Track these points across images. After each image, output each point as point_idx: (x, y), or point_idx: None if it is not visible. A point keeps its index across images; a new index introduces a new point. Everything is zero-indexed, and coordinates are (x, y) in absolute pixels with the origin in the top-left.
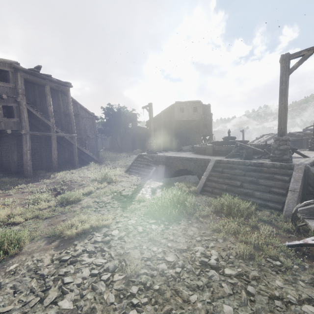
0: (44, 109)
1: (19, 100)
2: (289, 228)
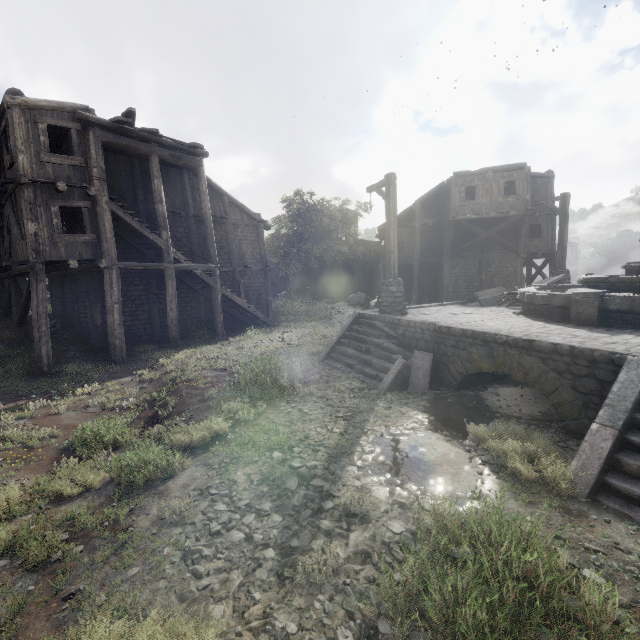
0: (155, 211)
1: (94, 194)
2: None
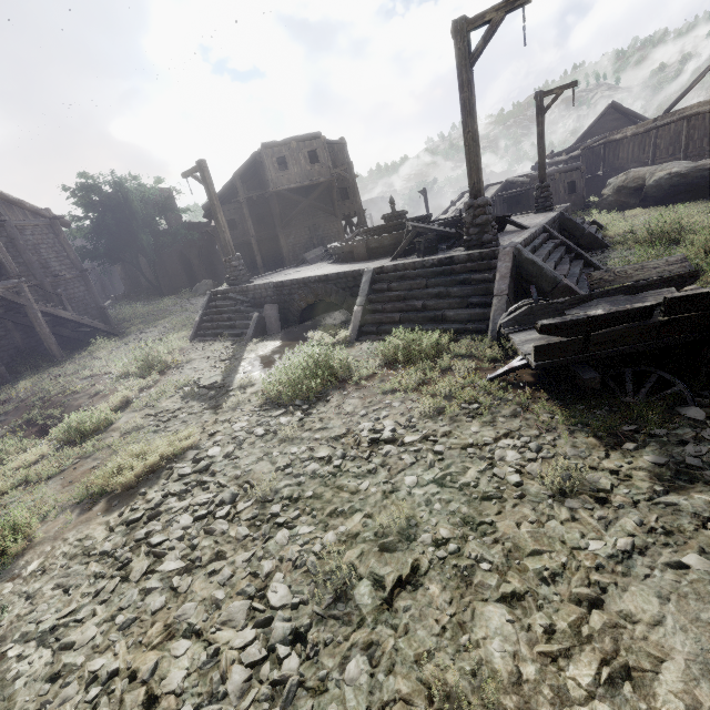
0: None
1: None
2: (495, 355)
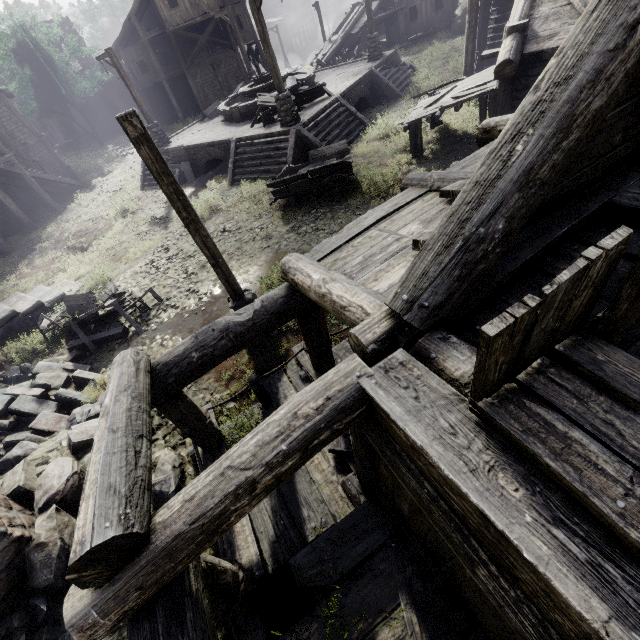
0: None
1: None
2: None
